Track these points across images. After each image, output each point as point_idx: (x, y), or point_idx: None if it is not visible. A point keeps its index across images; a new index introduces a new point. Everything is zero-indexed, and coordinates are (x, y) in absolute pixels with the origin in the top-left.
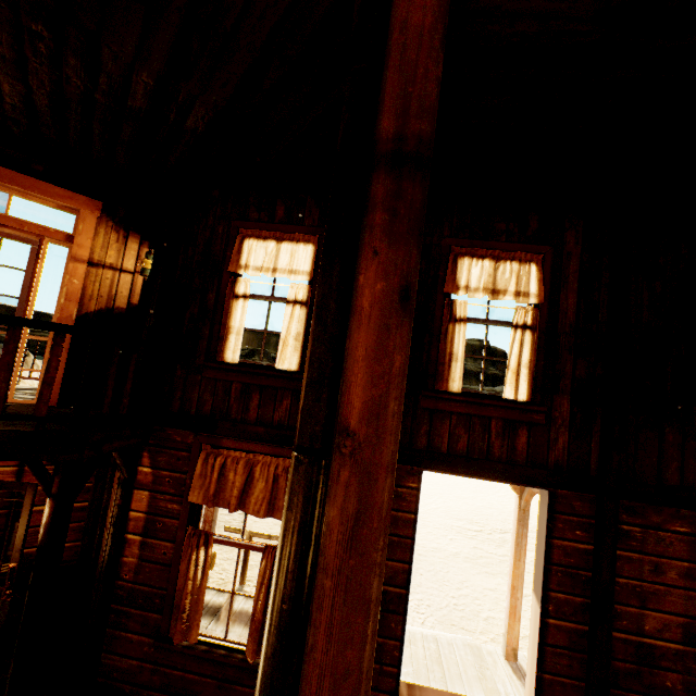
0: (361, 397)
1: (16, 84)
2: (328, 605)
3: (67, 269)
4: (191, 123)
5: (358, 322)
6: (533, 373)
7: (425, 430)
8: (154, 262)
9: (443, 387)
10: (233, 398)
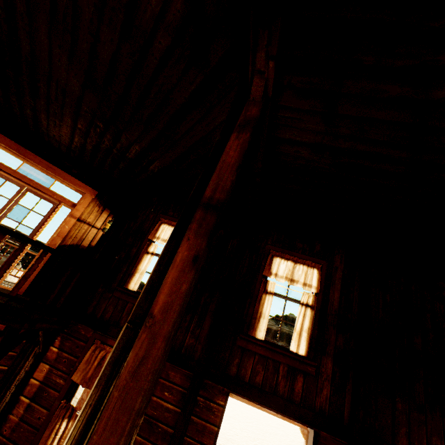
0: (163, 300)
1: (81, 139)
2: (112, 406)
3: (66, 220)
4: (152, 167)
5: (173, 266)
6: (310, 337)
7: (237, 361)
8: (112, 226)
9: (252, 333)
10: (125, 312)
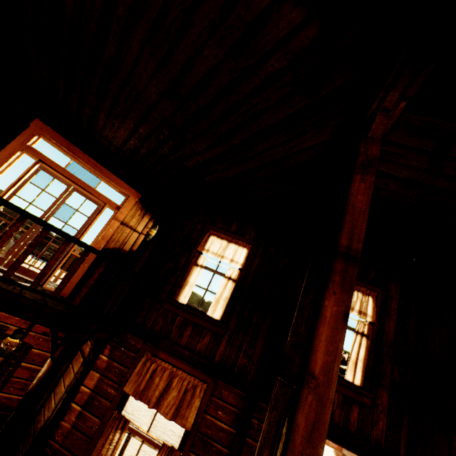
0: (322, 359)
1: (138, 142)
2: None
3: (110, 222)
4: (208, 178)
5: (323, 322)
6: (365, 367)
7: None
8: (157, 232)
9: None
10: (175, 325)
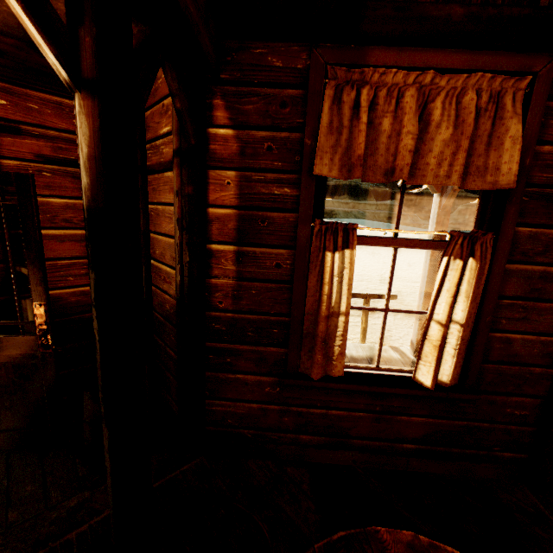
0: None
1: None
2: None
3: None
4: None
5: None
6: None
7: None
8: None
9: None
10: None
